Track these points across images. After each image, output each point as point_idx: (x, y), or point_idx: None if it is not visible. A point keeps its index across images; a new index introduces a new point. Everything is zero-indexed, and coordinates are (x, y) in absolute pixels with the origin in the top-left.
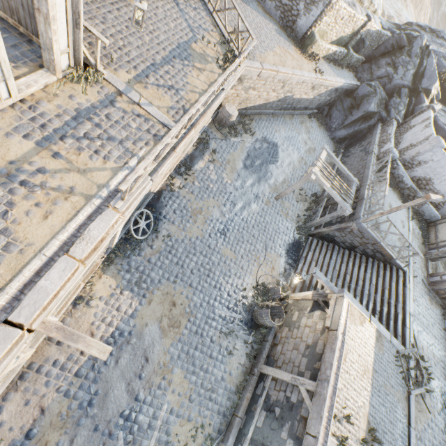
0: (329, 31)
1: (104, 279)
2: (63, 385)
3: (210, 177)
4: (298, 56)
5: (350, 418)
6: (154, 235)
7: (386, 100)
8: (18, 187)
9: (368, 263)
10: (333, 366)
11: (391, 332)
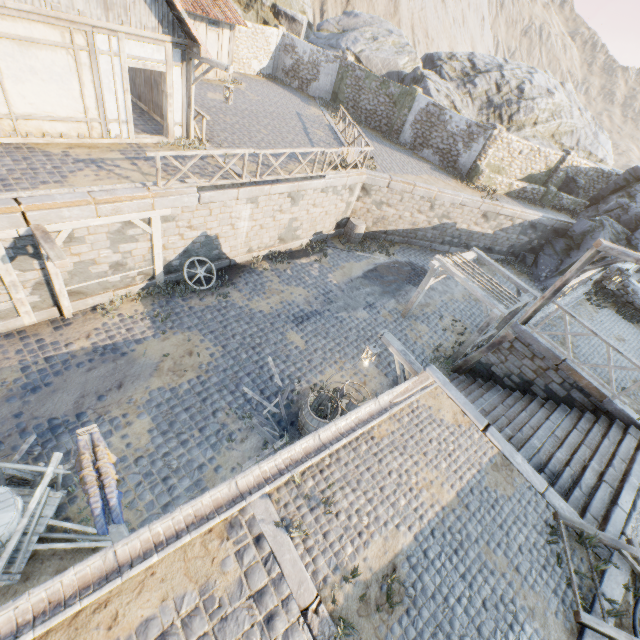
0: (507, 166)
1: (136, 303)
2: (29, 360)
3: (309, 272)
4: (458, 186)
5: (332, 503)
6: (210, 292)
7: (627, 234)
8: (94, 167)
9: (558, 410)
10: (339, 420)
11: (571, 505)
